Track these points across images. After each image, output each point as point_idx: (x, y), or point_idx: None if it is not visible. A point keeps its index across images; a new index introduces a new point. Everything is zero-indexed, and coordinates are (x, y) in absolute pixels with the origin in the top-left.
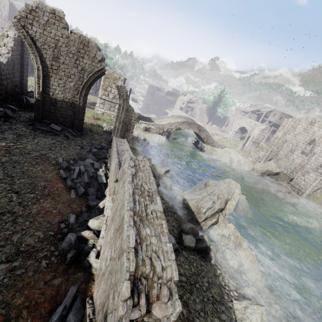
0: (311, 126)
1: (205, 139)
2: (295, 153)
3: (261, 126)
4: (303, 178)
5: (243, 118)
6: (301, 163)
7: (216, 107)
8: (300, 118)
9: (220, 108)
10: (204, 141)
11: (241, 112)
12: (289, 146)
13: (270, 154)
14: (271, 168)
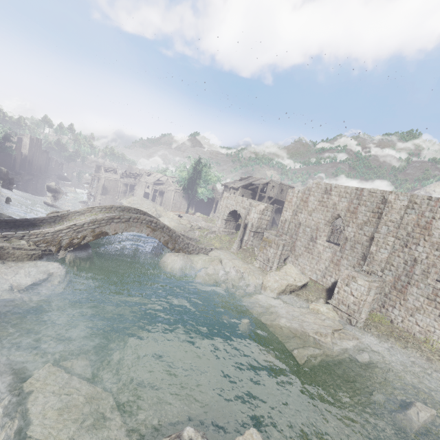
0: (327, 196)
1: (169, 243)
2: (318, 243)
3: (259, 205)
4: (349, 290)
5: (232, 197)
6: (333, 258)
7: (194, 187)
8: (309, 186)
9: (200, 187)
10: (169, 247)
11: (230, 189)
12: (307, 231)
13: (284, 250)
14: (292, 278)
